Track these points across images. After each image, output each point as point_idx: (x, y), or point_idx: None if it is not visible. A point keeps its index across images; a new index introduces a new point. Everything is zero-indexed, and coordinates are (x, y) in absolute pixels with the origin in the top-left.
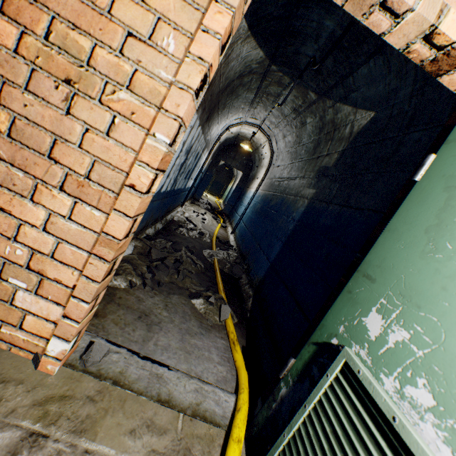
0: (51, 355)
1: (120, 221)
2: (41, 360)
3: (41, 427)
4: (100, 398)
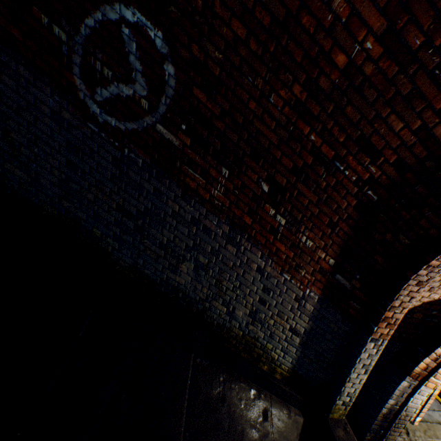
0: (416, 420)
1: (436, 391)
2: (413, 422)
3: (431, 439)
4: (429, 427)
